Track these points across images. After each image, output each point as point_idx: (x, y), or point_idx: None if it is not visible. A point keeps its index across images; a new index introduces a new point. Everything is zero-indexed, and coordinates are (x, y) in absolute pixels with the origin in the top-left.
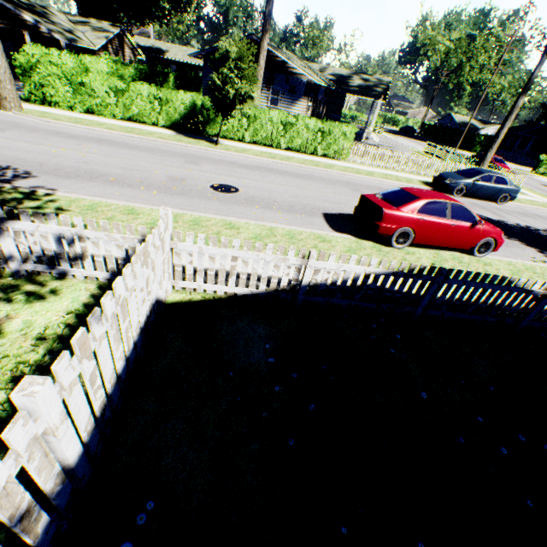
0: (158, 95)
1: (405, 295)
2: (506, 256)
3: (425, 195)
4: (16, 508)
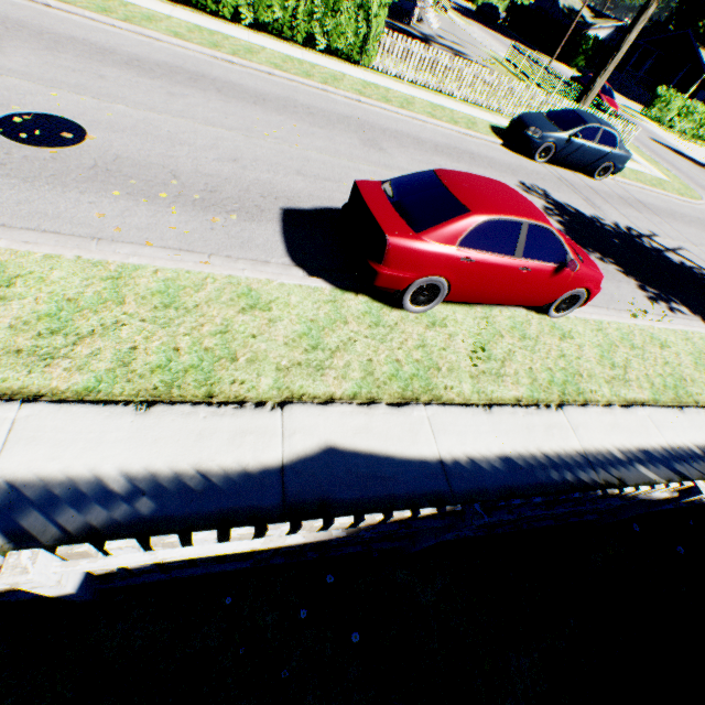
0: None
1: (384, 536)
2: (595, 305)
3: (482, 202)
4: None
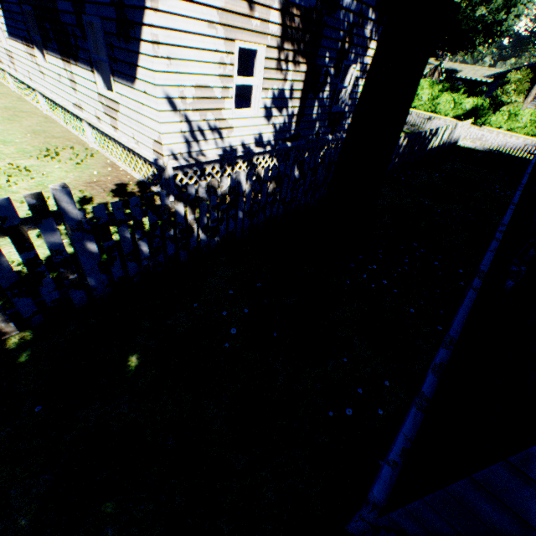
0: (455, 100)
1: None
2: None
3: None
4: (454, 133)
